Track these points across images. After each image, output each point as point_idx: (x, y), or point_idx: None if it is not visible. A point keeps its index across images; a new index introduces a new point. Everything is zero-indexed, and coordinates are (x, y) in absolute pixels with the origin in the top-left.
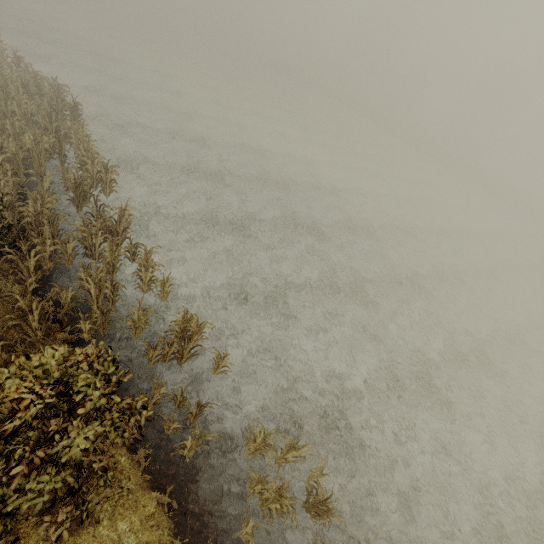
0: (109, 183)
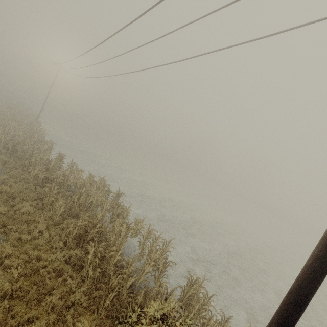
0: (164, 253)
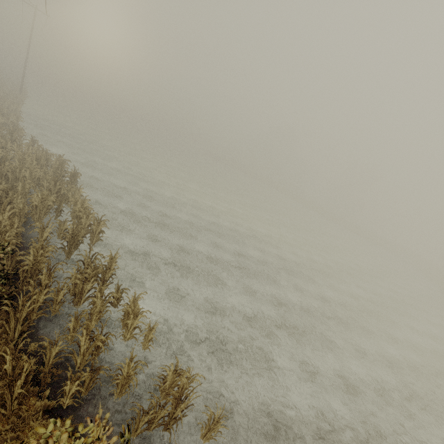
0: (97, 233)
